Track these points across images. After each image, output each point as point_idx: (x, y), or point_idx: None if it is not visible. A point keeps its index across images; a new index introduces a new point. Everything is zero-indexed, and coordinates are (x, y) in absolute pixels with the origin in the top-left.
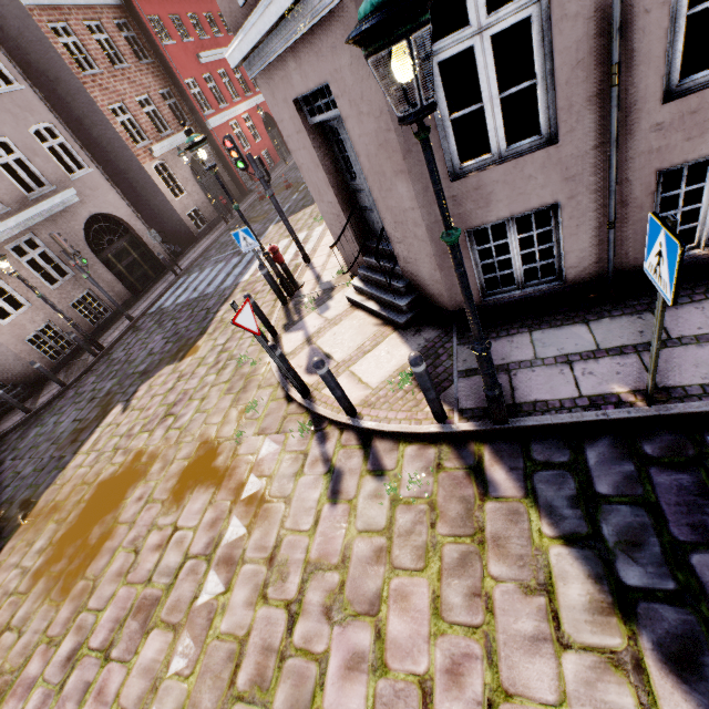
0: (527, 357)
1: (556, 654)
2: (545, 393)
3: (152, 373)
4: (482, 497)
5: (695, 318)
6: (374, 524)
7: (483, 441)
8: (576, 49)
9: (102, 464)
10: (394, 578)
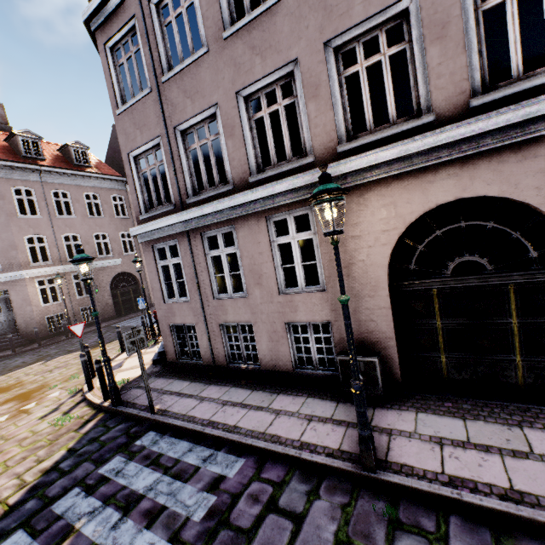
0: (160, 387)
1: (13, 479)
2: (142, 401)
3: (72, 352)
4: (75, 430)
5: (213, 391)
6: (37, 429)
7: (106, 413)
8: (190, 275)
9: (4, 382)
10: (14, 447)
